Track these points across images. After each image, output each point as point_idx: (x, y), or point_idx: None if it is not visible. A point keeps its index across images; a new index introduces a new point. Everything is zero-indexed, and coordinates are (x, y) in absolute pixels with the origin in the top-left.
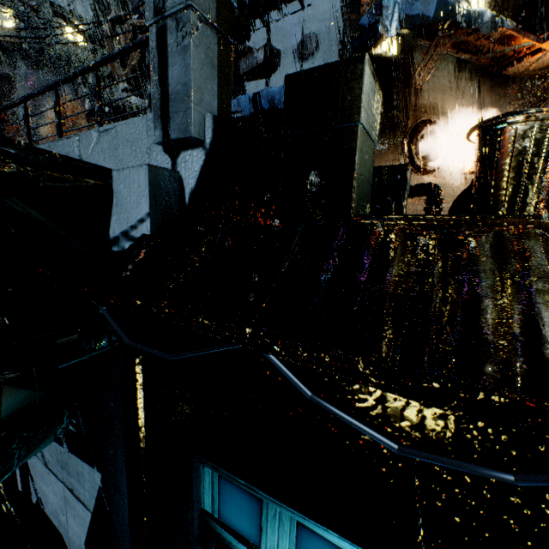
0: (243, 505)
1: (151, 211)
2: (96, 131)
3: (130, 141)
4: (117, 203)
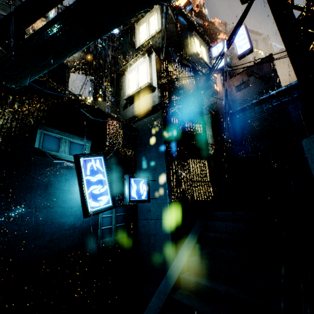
0: (53, 141)
1: None
2: None
3: None
4: None
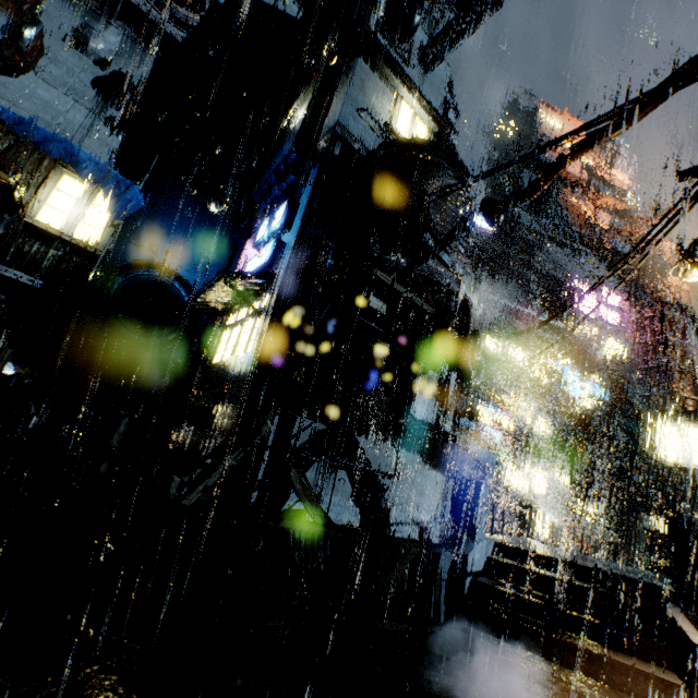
0: None
1: None
2: None
3: None
4: None
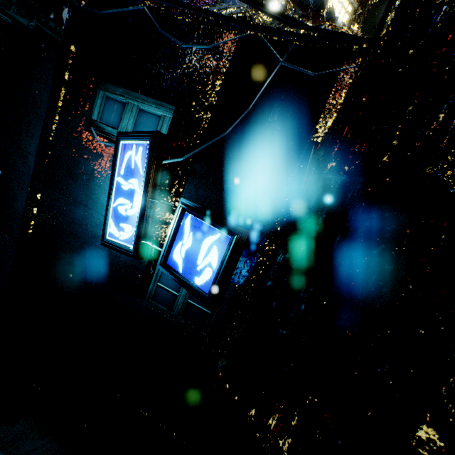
0: (115, 110)
1: None
2: None
3: None
4: None
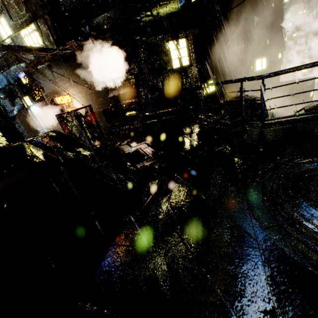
0: None
1: None
2: None
3: None
4: None
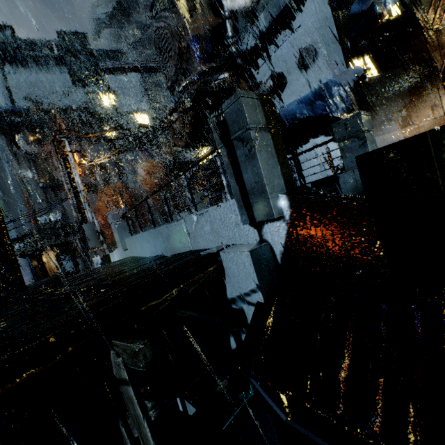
0: None
1: (260, 284)
2: (194, 215)
3: (221, 220)
4: (229, 275)
